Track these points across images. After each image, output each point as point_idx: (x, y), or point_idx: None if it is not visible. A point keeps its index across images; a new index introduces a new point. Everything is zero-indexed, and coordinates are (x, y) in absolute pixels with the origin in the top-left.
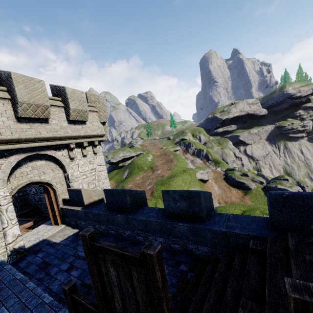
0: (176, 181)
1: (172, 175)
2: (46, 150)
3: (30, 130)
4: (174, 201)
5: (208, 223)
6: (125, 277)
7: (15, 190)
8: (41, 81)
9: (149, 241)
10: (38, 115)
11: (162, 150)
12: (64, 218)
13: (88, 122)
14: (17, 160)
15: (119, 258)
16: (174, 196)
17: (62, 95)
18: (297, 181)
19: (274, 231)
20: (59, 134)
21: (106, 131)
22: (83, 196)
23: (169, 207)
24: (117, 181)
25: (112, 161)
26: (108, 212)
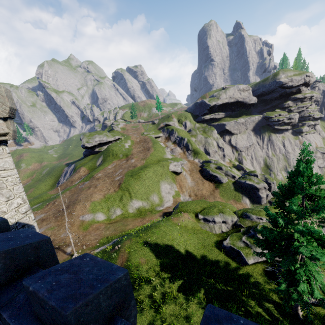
0: (147, 173)
1: (145, 165)
2: None
3: None
4: None
5: (2, 291)
6: None
7: None
8: None
9: None
10: None
11: (142, 136)
12: None
13: None
14: None
15: None
16: None
17: None
18: (265, 178)
19: (38, 321)
20: None
21: (11, 129)
22: None
23: None
24: (90, 168)
25: (86, 145)
26: None
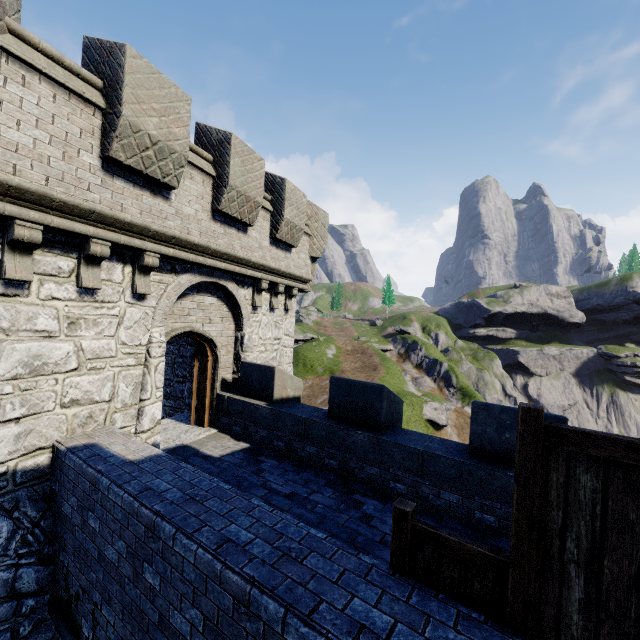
0: None
1: None
2: (228, 281)
3: (222, 238)
4: (500, 428)
5: None
6: (626, 492)
7: (168, 338)
8: (261, 159)
9: (422, 496)
10: (243, 215)
11: (357, 342)
12: (219, 416)
13: (295, 249)
14: (189, 284)
15: (634, 454)
16: (502, 417)
17: (276, 192)
18: None
19: None
20: (255, 257)
21: (314, 275)
22: (275, 381)
23: (485, 437)
24: None
25: None
26: (331, 421)
